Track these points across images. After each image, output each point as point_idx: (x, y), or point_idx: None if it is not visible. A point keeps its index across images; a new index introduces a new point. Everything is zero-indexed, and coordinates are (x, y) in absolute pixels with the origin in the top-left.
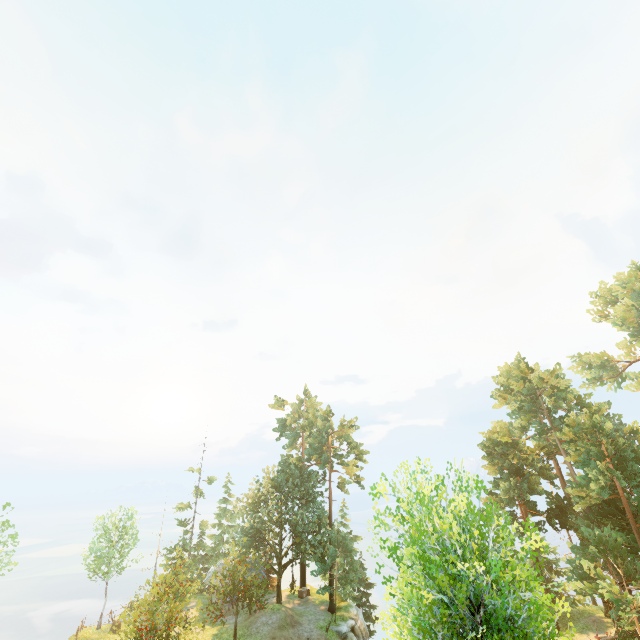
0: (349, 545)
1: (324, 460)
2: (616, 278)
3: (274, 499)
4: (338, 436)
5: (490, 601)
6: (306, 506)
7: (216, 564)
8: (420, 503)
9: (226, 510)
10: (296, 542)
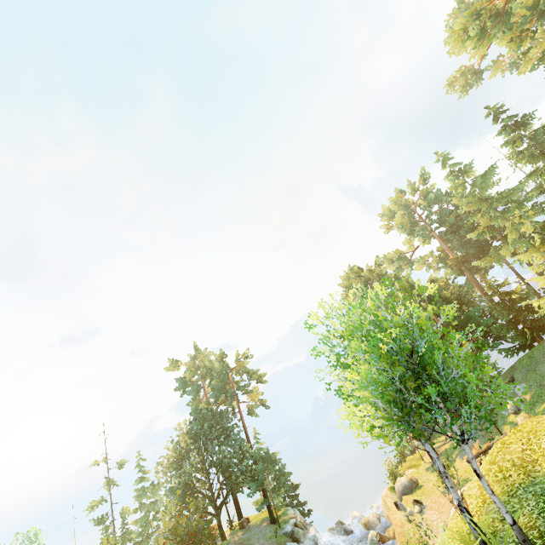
0: (272, 457)
1: (230, 395)
2: (390, 200)
3: (194, 449)
4: (237, 371)
5: (417, 346)
6: (226, 441)
7: (151, 541)
8: (348, 308)
9: (145, 488)
10: (226, 477)
